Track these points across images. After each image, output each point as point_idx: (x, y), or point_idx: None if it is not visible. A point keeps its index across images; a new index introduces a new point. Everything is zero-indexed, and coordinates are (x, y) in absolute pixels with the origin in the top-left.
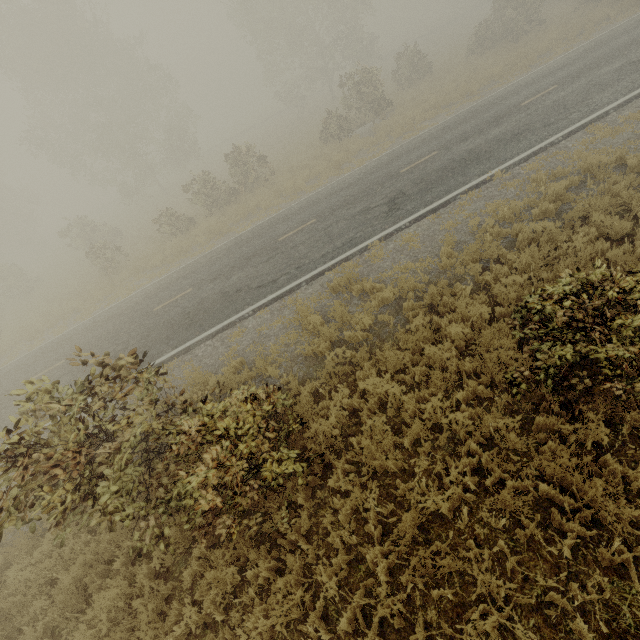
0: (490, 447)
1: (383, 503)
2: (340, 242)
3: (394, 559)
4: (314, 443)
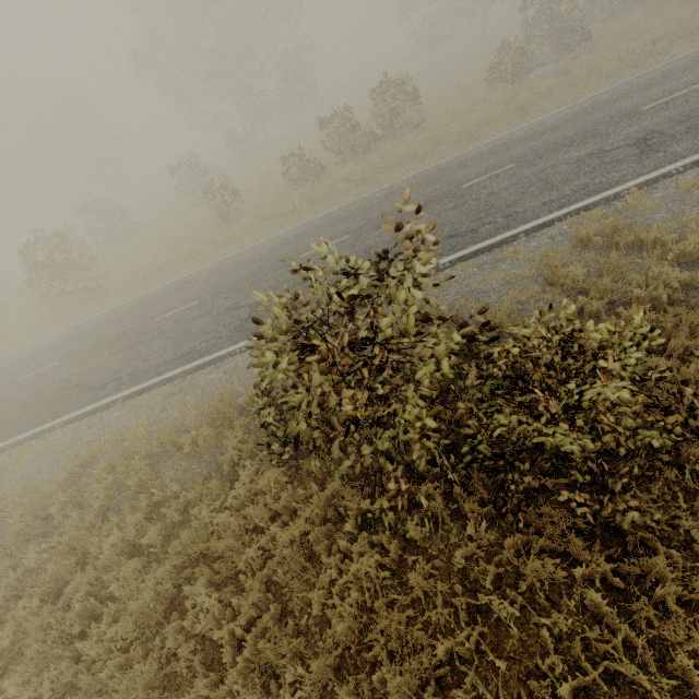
0: None
1: None
2: (568, 189)
3: None
4: None
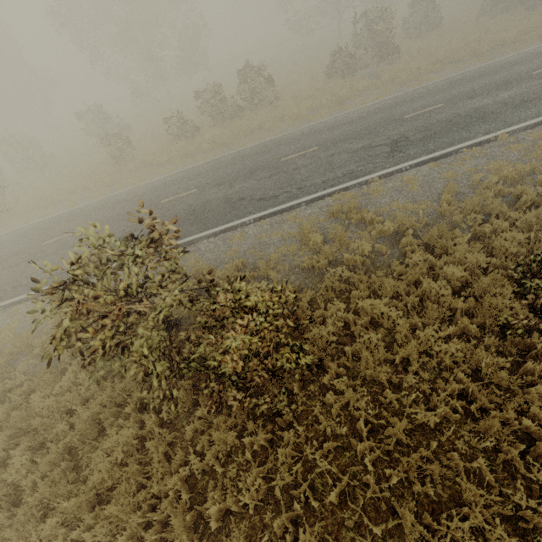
0: (474, 378)
1: (369, 406)
2: (341, 172)
3: (381, 454)
4: (309, 344)
